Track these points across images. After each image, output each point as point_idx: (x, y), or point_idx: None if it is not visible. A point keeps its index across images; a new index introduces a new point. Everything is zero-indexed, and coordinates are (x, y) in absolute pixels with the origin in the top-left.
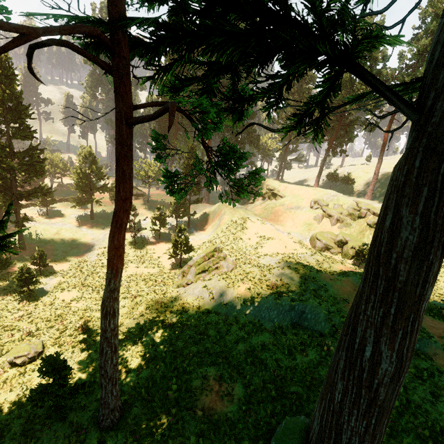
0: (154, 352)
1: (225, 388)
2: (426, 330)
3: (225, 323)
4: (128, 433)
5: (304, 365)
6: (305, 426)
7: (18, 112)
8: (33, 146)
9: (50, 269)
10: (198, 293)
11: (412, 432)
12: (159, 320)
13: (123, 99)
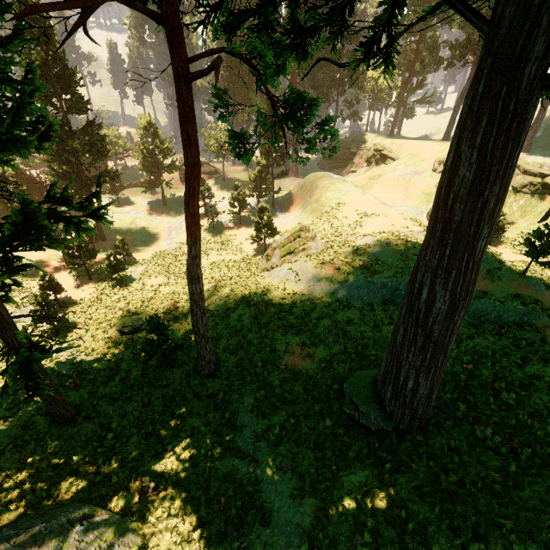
0: (240, 325)
1: (307, 352)
2: (541, 303)
3: (310, 302)
4: (223, 379)
5: (389, 335)
6: (377, 375)
7: (66, 79)
8: (90, 121)
9: (134, 259)
10: (284, 276)
11: (488, 386)
12: (244, 300)
13: (177, 53)
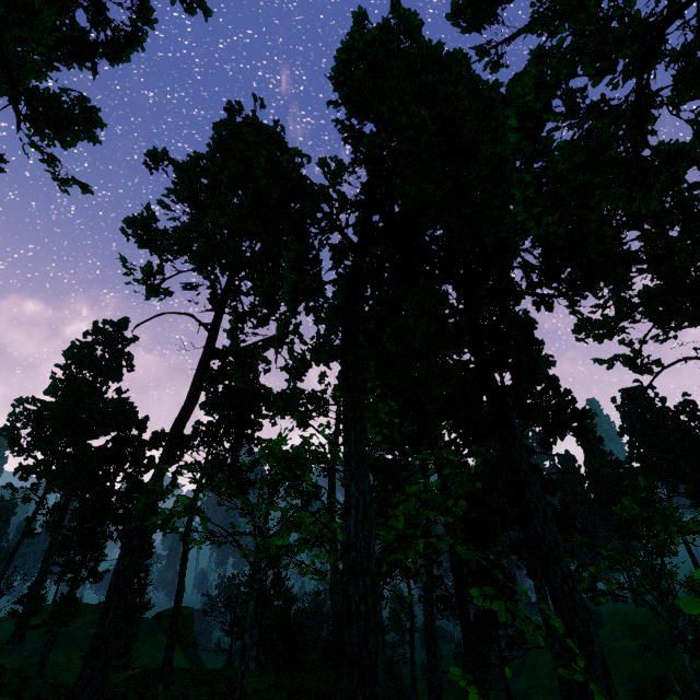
0: None
1: None
2: None
3: None
4: None
5: None
6: None
7: None
8: None
9: None
10: None
11: None
12: None
13: (409, 589)
